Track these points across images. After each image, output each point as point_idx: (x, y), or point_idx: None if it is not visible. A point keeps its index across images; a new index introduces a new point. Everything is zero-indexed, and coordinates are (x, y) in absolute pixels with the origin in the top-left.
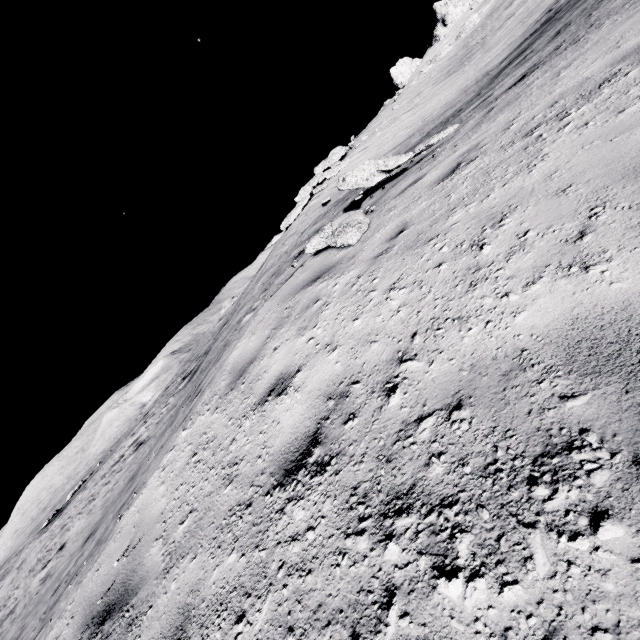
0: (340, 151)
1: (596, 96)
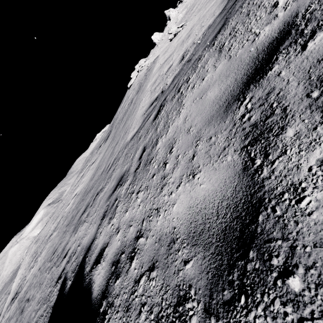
0: (143, 60)
1: None
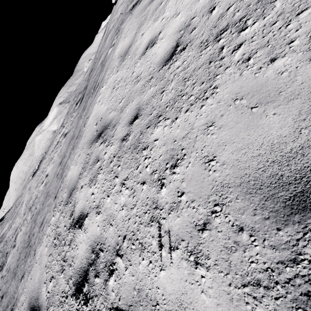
0: None
1: None
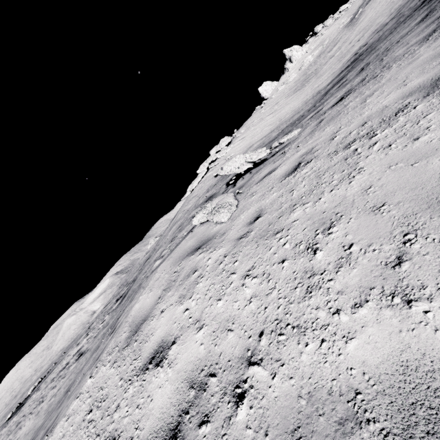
0: (227, 140)
1: (394, 122)
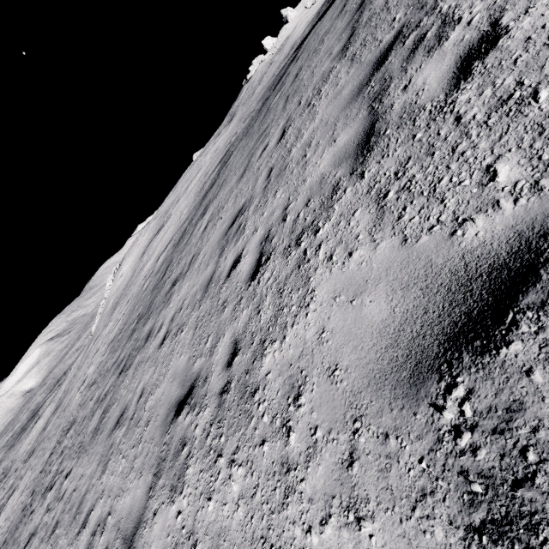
0: (262, 56)
1: None
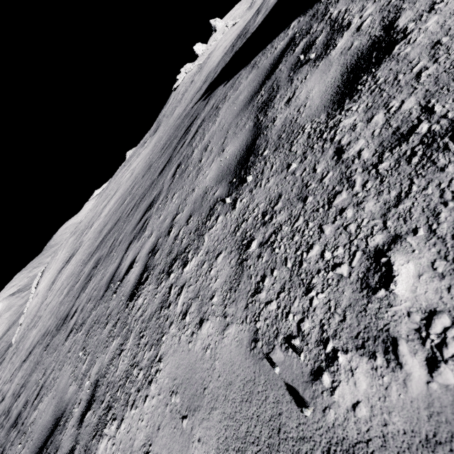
0: (189, 64)
1: None
